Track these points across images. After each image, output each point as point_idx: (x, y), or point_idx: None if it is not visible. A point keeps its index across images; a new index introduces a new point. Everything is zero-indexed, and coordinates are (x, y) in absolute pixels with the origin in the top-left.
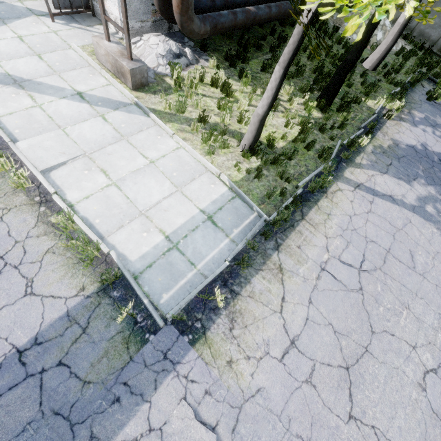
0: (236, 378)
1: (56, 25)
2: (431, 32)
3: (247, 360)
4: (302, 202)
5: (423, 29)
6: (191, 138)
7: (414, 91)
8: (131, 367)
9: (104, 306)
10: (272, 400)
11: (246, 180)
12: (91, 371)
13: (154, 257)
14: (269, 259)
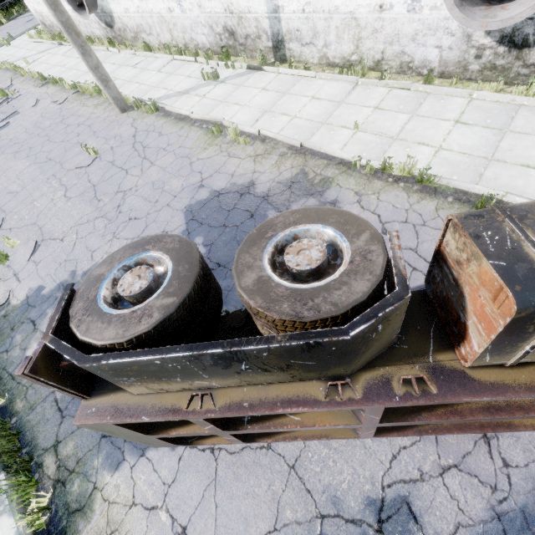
0: None
1: None
2: None
3: None
4: None
5: None
6: None
7: None
8: None
9: None
10: None
11: None
12: None
13: None
14: None
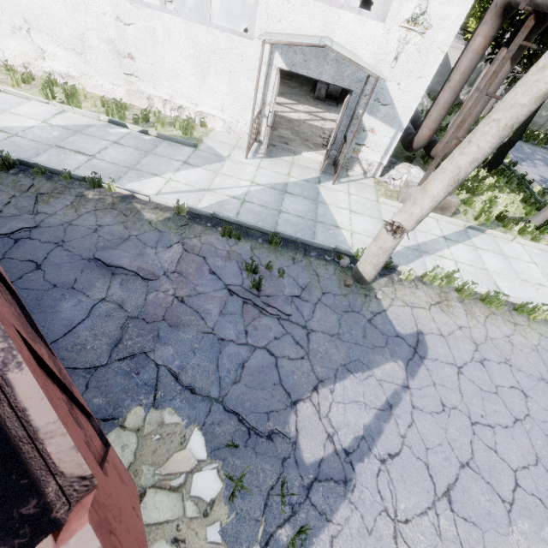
0: None
1: (339, 187)
2: (437, 88)
3: None
4: None
5: (431, 87)
6: (513, 236)
7: None
8: None
9: None
10: None
11: None
12: None
13: None
14: None
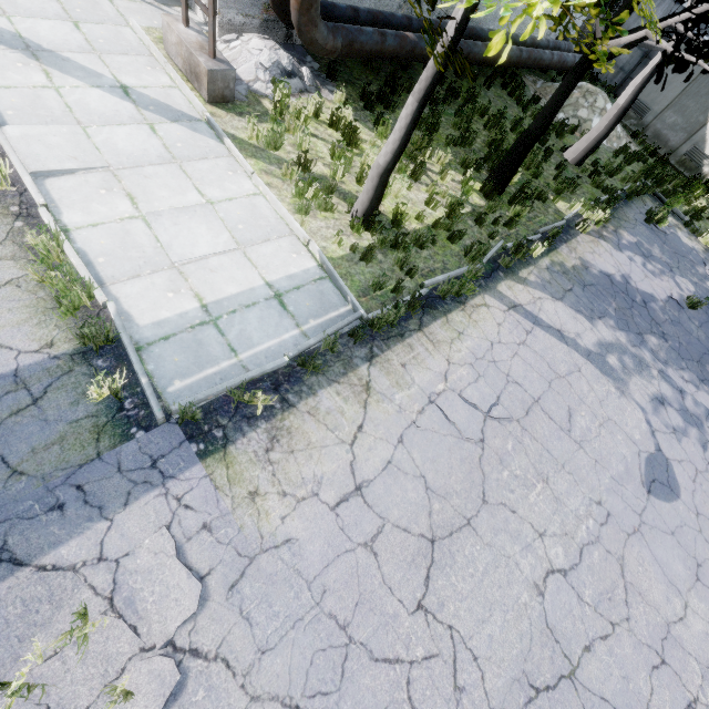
0: (256, 517)
1: None
2: (669, 134)
3: (281, 496)
4: (424, 308)
5: (660, 130)
6: (280, 187)
7: (629, 206)
8: (96, 467)
9: (77, 375)
10: (305, 559)
11: (348, 260)
12: (29, 459)
13: (176, 328)
14: (354, 371)
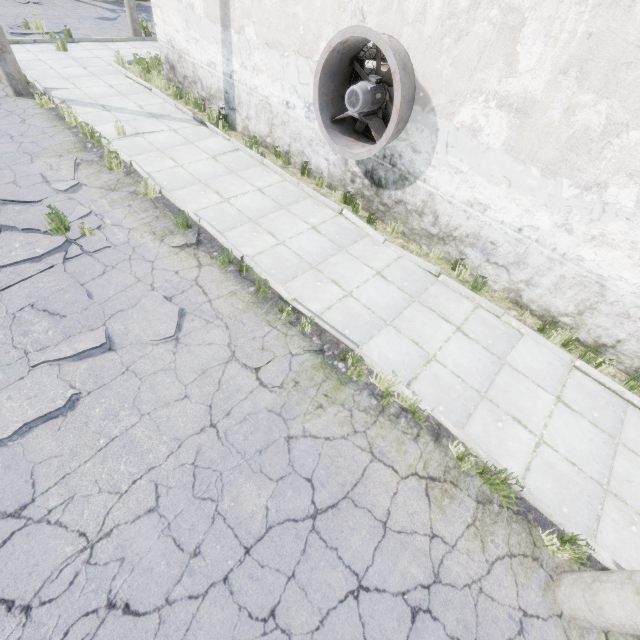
0: None
1: None
2: None
3: None
4: None
5: None
6: None
7: None
8: None
9: None
10: None
11: None
12: None
13: None
14: None
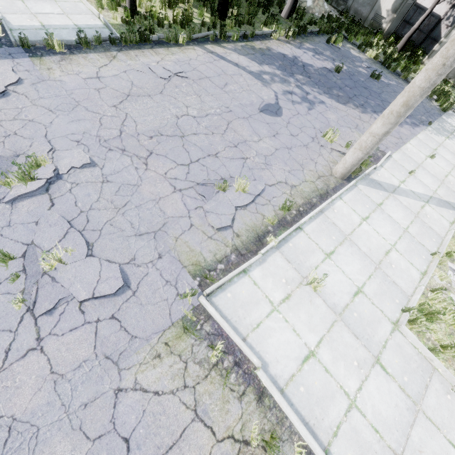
0: (49, 73)
1: None
2: (362, 9)
3: (61, 71)
4: (156, 44)
5: (357, 8)
6: (92, 2)
7: (318, 37)
8: None
9: None
10: (66, 86)
11: (120, 25)
12: None
13: (29, 28)
14: (109, 52)
